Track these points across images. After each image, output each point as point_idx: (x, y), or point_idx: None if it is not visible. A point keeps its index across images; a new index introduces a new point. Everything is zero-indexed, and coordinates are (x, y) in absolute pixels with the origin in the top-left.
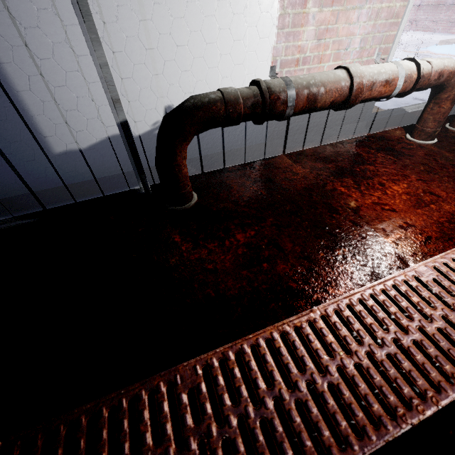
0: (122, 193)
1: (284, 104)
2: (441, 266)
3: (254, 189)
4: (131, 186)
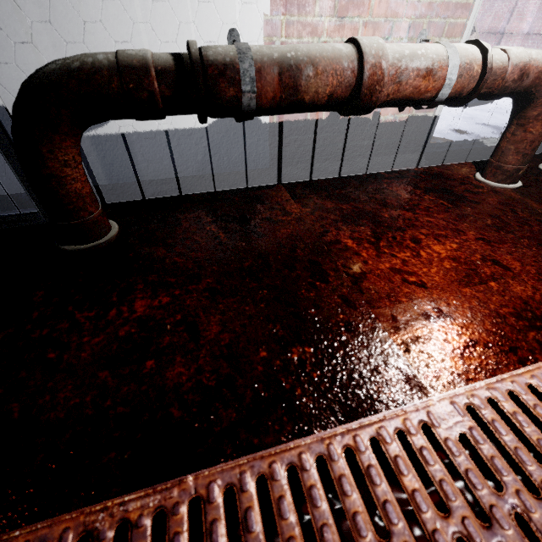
0: (9, 218)
1: (237, 87)
2: (484, 408)
3: (211, 230)
4: (29, 209)
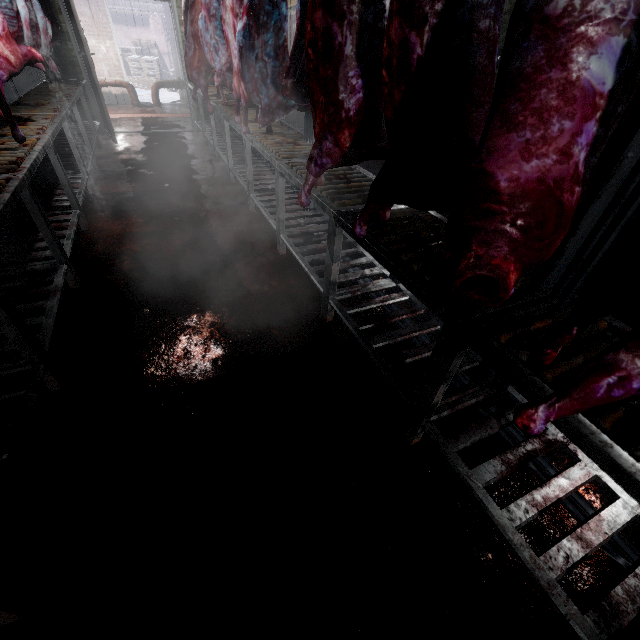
0: None
1: None
2: None
3: None
4: None
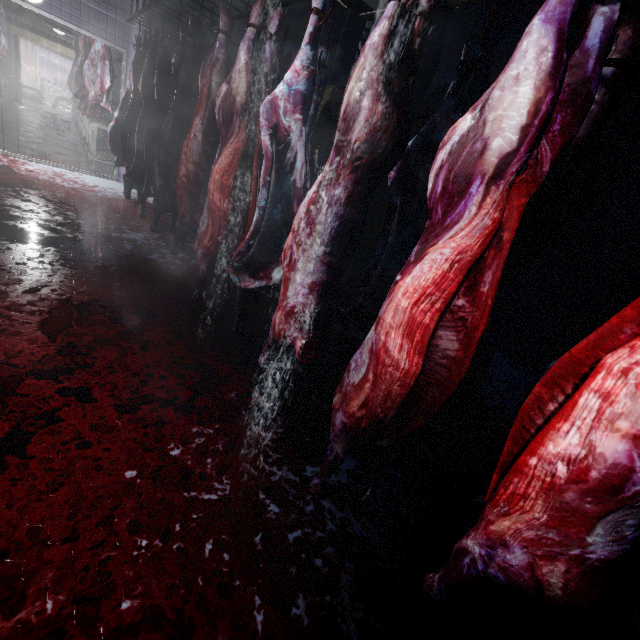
0: None
1: None
2: None
3: None
4: None
